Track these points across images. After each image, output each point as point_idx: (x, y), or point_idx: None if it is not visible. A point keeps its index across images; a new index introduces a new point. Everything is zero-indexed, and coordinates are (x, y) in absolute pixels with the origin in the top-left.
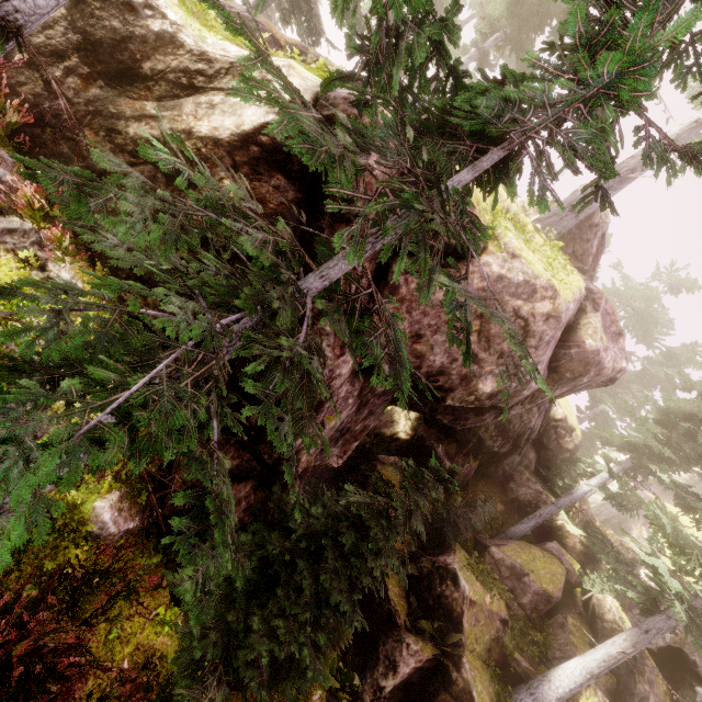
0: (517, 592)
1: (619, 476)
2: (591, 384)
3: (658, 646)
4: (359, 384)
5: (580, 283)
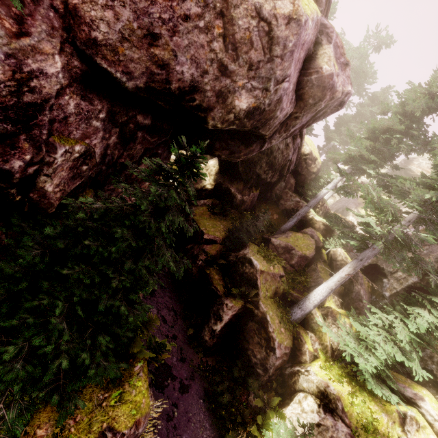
0: (289, 260)
1: (346, 174)
2: (327, 110)
3: (364, 266)
4: (102, 105)
5: (317, 8)
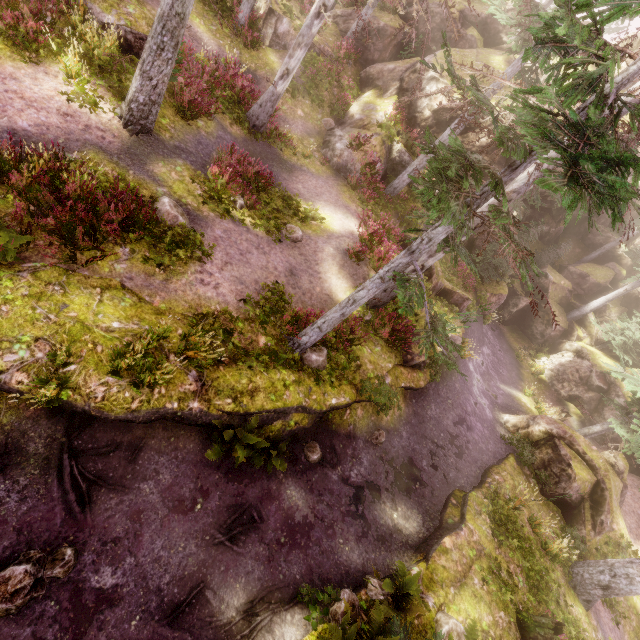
0: (581, 284)
1: None
2: None
3: None
4: None
5: None
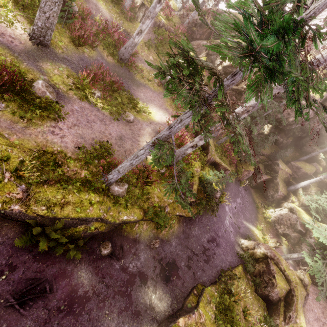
0: (297, 172)
1: None
2: None
3: None
4: None
5: None
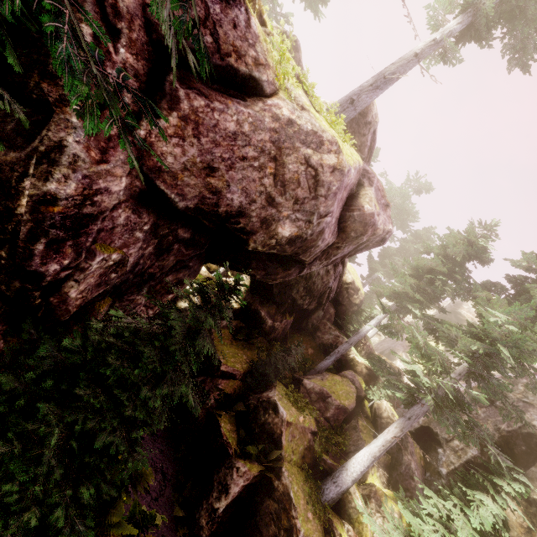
0: (323, 410)
1: (389, 311)
2: (369, 244)
3: (415, 428)
4: (149, 218)
5: (359, 158)
